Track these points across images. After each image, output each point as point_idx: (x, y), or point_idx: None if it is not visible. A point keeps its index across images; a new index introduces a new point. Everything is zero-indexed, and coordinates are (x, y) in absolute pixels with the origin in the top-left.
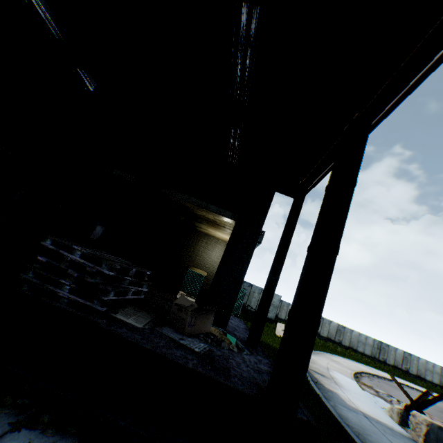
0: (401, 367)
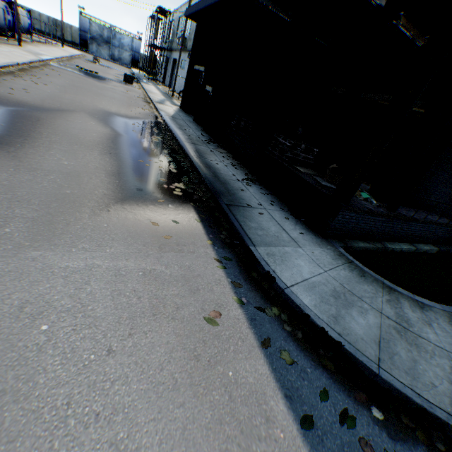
0: None
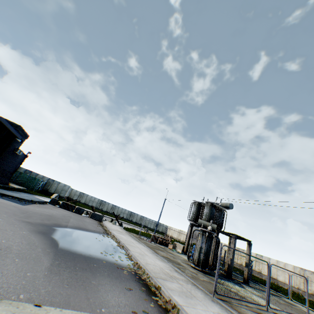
0: (139, 223)
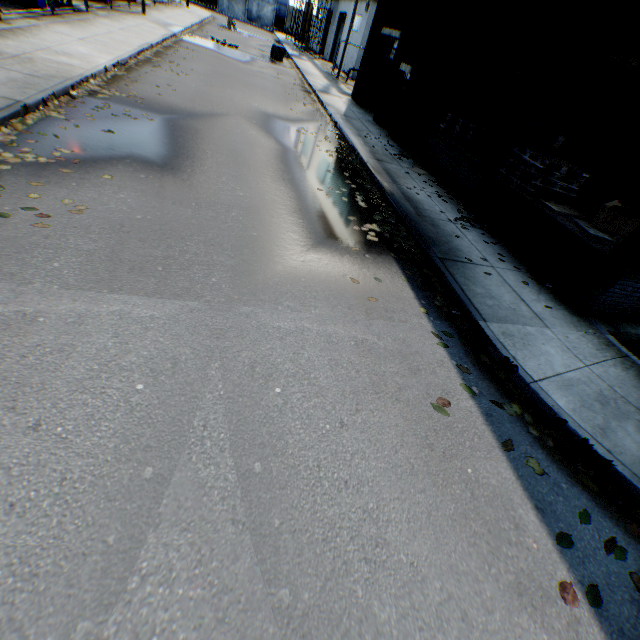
0: None
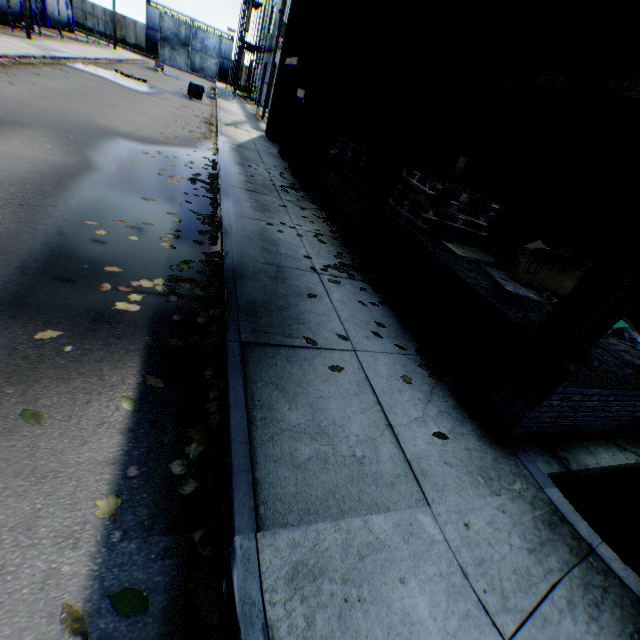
0: None
